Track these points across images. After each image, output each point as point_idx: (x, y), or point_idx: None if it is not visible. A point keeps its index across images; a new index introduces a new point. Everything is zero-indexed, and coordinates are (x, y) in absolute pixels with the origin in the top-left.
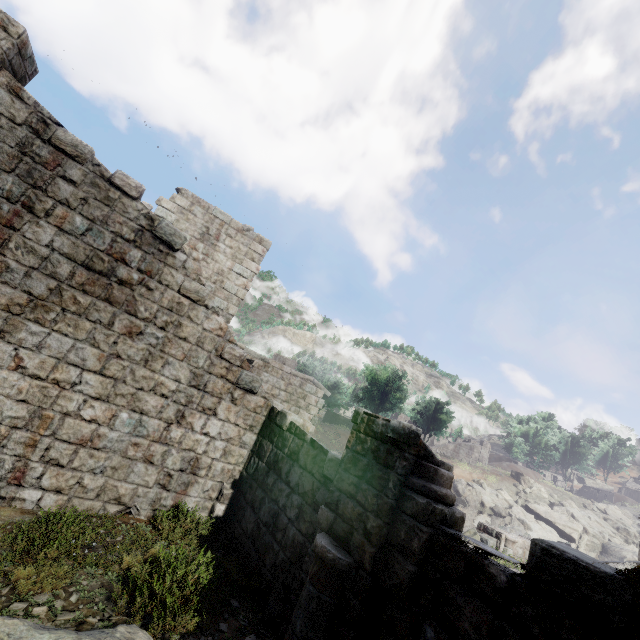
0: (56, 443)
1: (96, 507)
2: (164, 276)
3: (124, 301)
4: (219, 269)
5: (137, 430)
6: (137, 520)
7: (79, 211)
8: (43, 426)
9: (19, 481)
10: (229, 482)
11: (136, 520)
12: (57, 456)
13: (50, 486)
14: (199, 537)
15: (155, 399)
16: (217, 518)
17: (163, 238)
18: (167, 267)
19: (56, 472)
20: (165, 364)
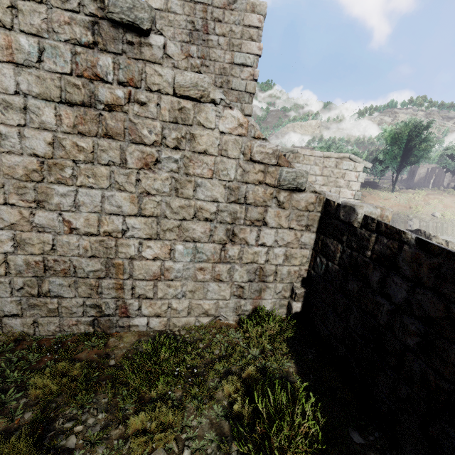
0: (136, 283)
1: (191, 321)
2: (149, 79)
3: (123, 130)
4: (220, 68)
5: (196, 257)
6: (227, 325)
7: (17, 28)
8: (119, 272)
9: (126, 314)
10: (298, 281)
11: (226, 325)
12: (143, 292)
13: (150, 313)
14: (286, 339)
15: (200, 225)
16: (296, 314)
17: (123, 20)
18: (147, 65)
19: (148, 303)
20: (195, 187)
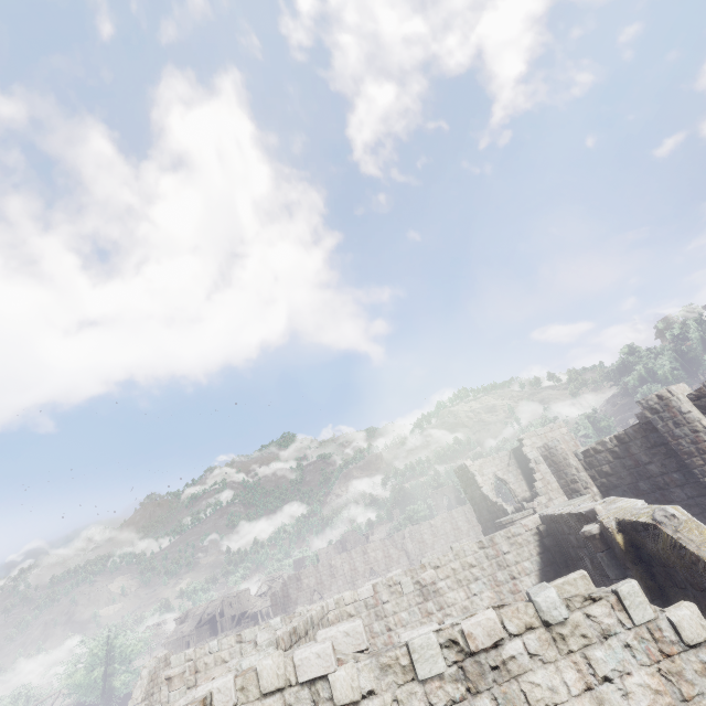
0: None
1: None
2: None
3: None
4: None
5: None
6: None
7: None
8: None
9: None
10: None
11: None
12: None
13: None
14: None
15: None
16: None
17: None
18: None
19: None
20: None
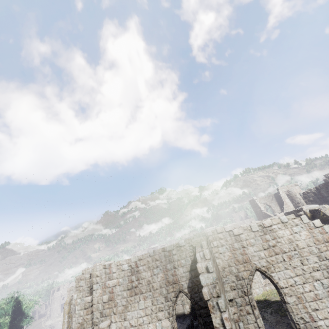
0: None
1: None
2: None
3: None
4: None
5: None
6: None
7: None
8: None
9: None
10: None
11: None
12: None
13: None
14: None
15: None
16: None
17: None
18: None
19: None
20: None
